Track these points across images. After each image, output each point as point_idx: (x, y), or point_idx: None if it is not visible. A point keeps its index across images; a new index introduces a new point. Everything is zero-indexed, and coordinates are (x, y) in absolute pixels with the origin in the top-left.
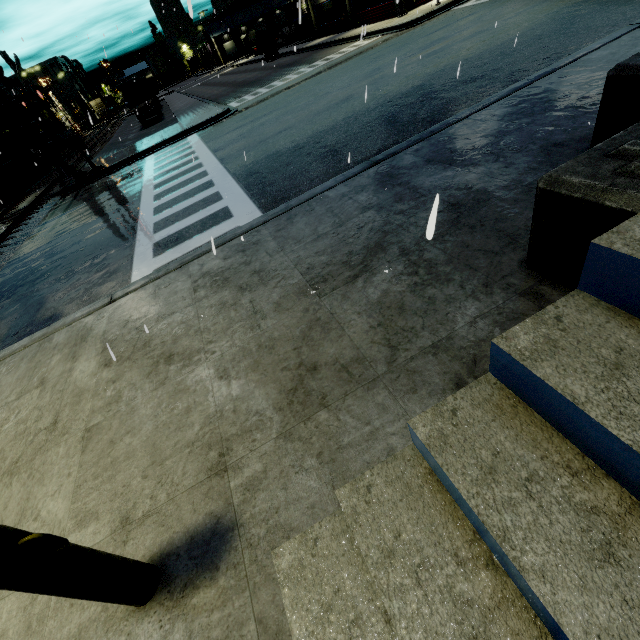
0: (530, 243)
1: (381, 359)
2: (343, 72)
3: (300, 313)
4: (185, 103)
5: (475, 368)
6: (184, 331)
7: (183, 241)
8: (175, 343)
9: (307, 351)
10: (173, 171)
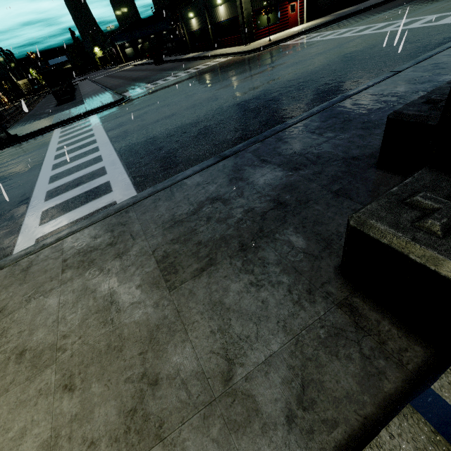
0: (343, 260)
1: (218, 375)
2: (206, 79)
3: (151, 308)
4: (92, 89)
5: (303, 396)
6: (43, 320)
7: (67, 211)
8: (31, 335)
9: (151, 358)
10: (72, 144)
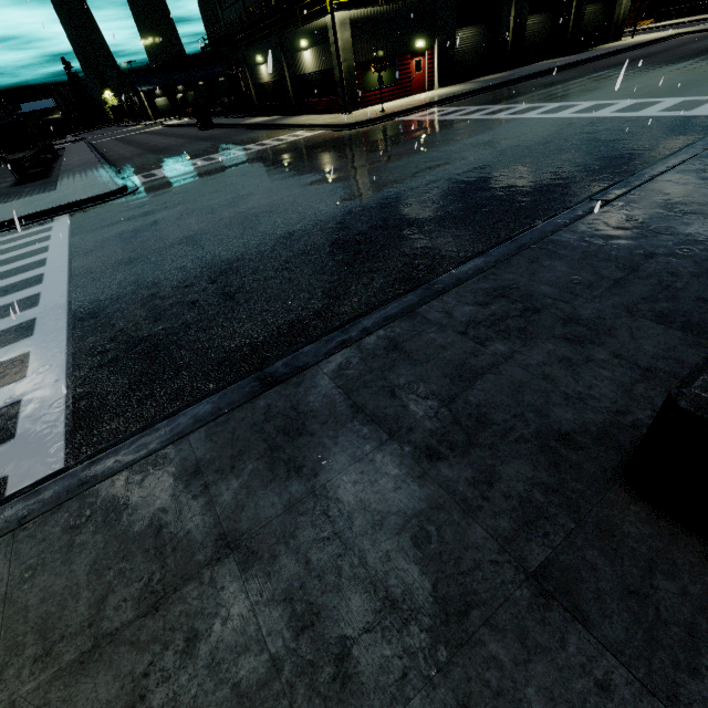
0: None
1: None
2: (275, 167)
3: None
4: (82, 162)
5: None
6: None
7: None
8: None
9: None
10: None
